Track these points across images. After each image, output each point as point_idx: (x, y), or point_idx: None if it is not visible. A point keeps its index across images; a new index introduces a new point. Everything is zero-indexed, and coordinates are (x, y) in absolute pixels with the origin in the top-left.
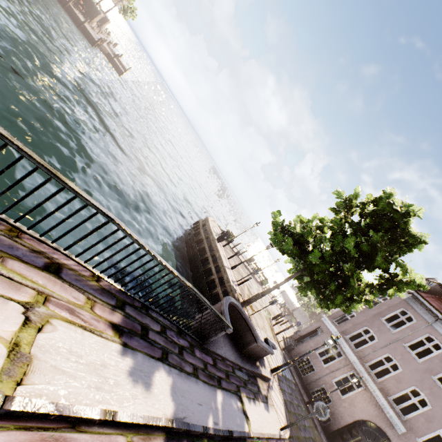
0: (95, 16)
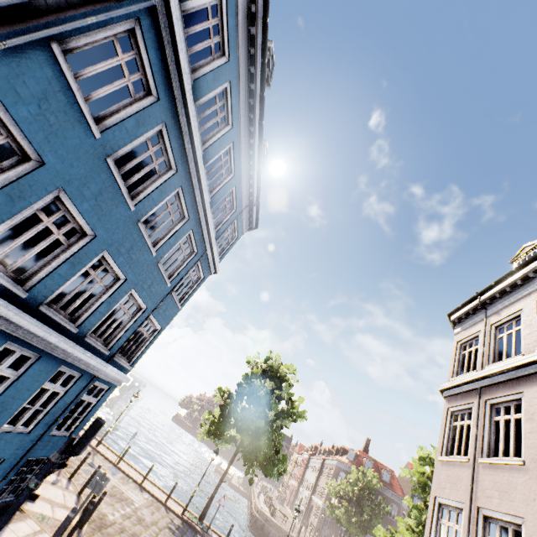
0: None
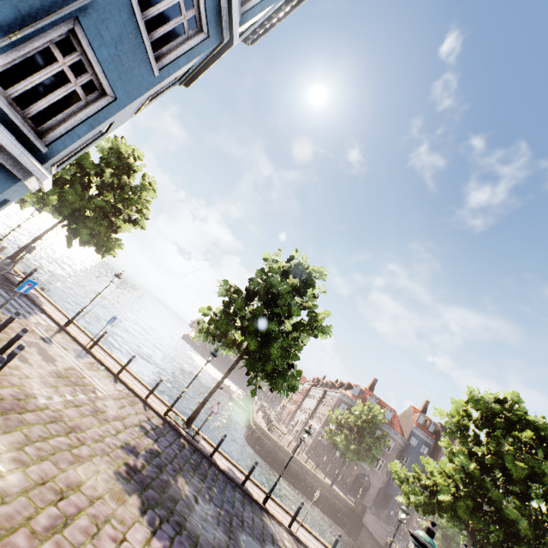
0: None
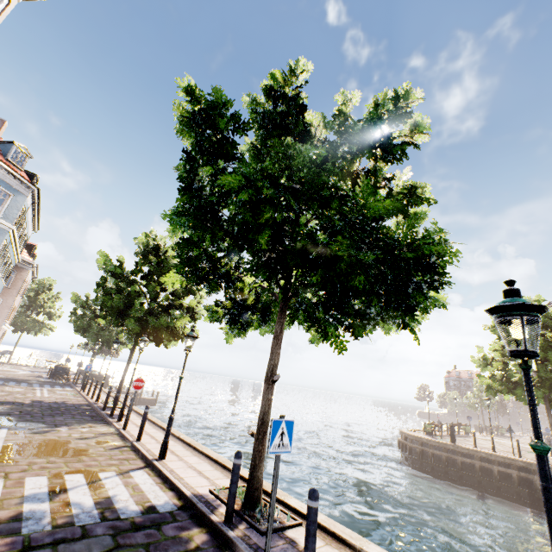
0: (106, 383)
